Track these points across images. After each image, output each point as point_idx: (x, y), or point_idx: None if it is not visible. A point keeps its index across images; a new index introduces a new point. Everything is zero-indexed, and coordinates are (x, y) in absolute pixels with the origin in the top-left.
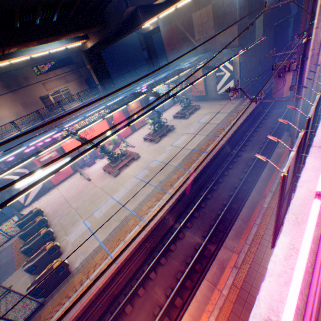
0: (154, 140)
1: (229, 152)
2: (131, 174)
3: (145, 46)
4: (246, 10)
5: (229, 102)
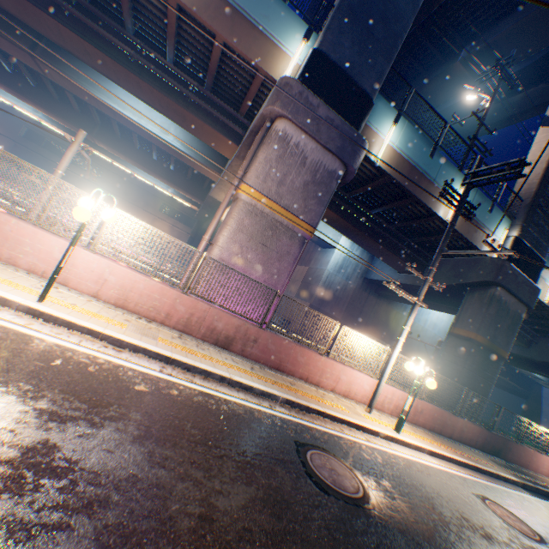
0: None
1: None
2: None
3: None
4: (344, 305)
5: None
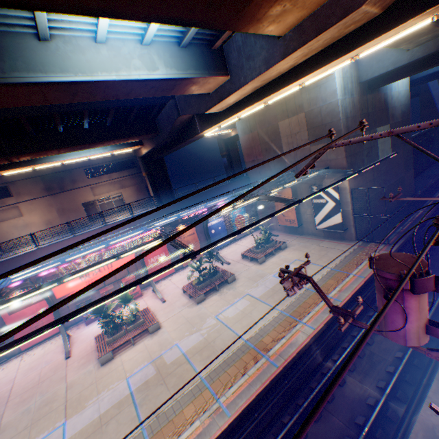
0: (197, 295)
1: (321, 362)
2: (126, 368)
3: (226, 152)
4: (358, 120)
5: (336, 245)
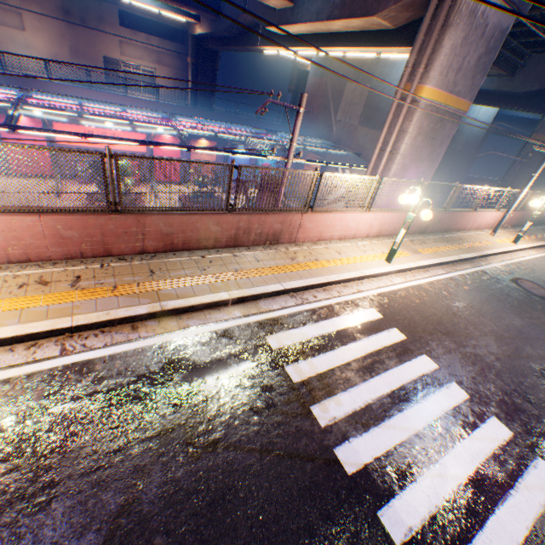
0: None
1: None
2: None
3: (294, 88)
4: None
5: None
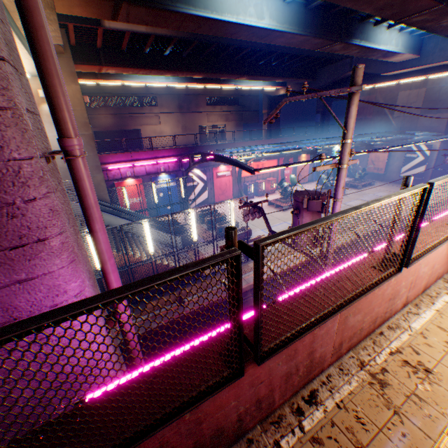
0: None
1: None
2: None
3: (322, 109)
4: None
5: None
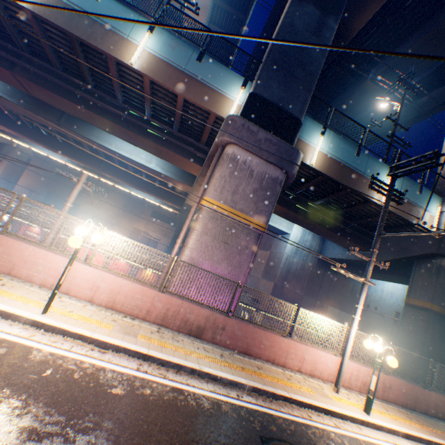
0: None
1: None
2: None
3: None
4: (304, 282)
5: None
